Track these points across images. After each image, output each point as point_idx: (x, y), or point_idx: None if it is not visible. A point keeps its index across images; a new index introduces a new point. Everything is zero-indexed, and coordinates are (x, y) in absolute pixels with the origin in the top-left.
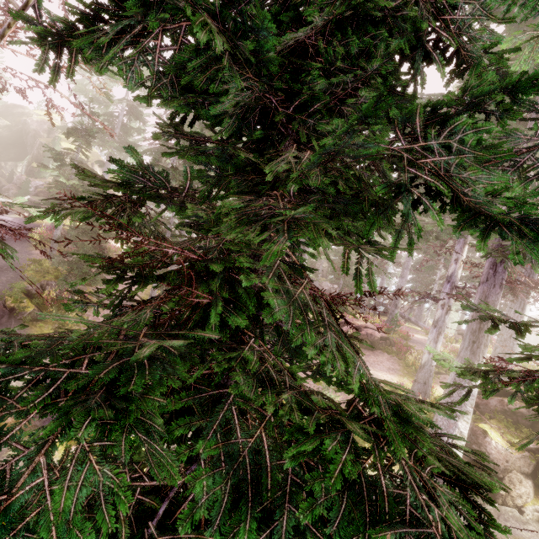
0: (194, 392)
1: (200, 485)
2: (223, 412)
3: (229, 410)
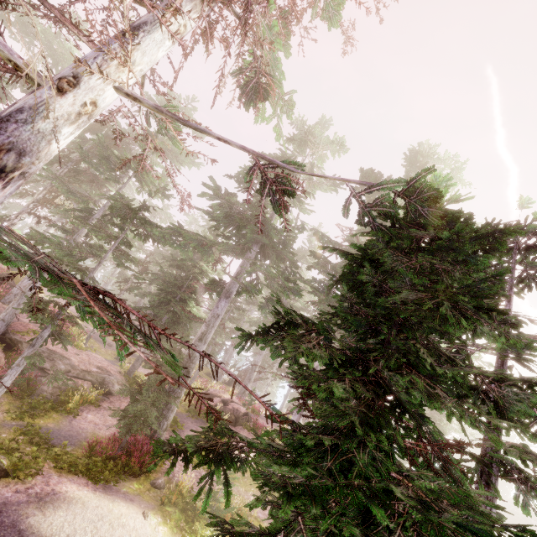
0: None
1: None
2: None
3: None
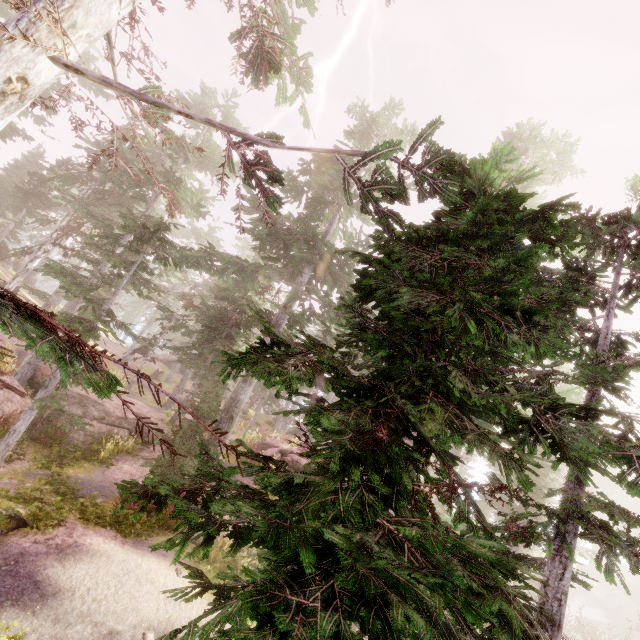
0: None
1: None
2: None
3: None
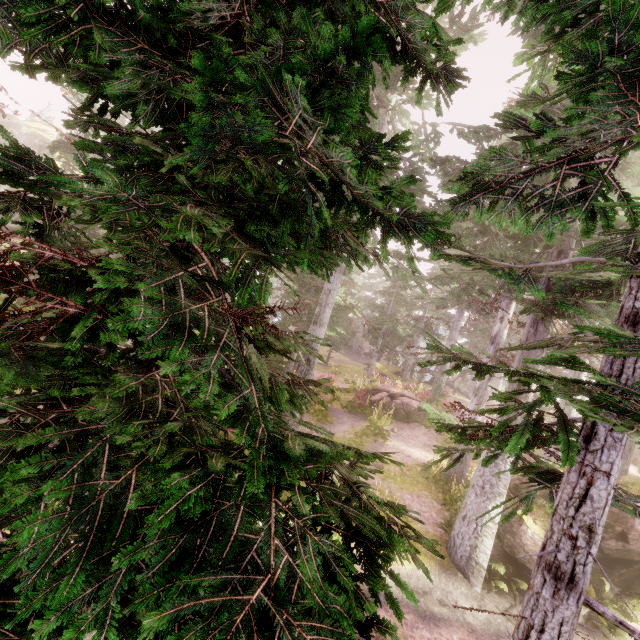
0: (66, 427)
1: (29, 532)
2: (93, 449)
3: (101, 448)
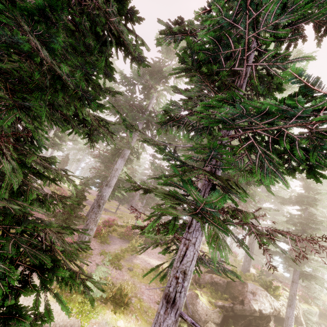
0: None
1: None
2: None
3: None
